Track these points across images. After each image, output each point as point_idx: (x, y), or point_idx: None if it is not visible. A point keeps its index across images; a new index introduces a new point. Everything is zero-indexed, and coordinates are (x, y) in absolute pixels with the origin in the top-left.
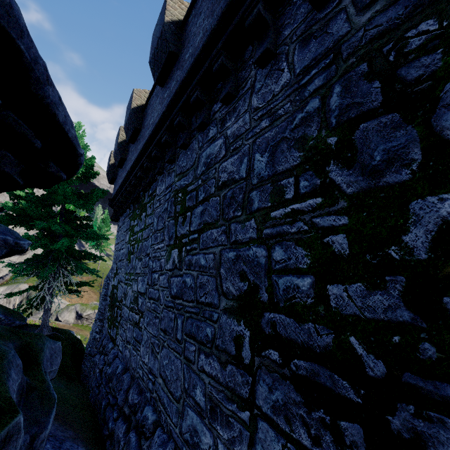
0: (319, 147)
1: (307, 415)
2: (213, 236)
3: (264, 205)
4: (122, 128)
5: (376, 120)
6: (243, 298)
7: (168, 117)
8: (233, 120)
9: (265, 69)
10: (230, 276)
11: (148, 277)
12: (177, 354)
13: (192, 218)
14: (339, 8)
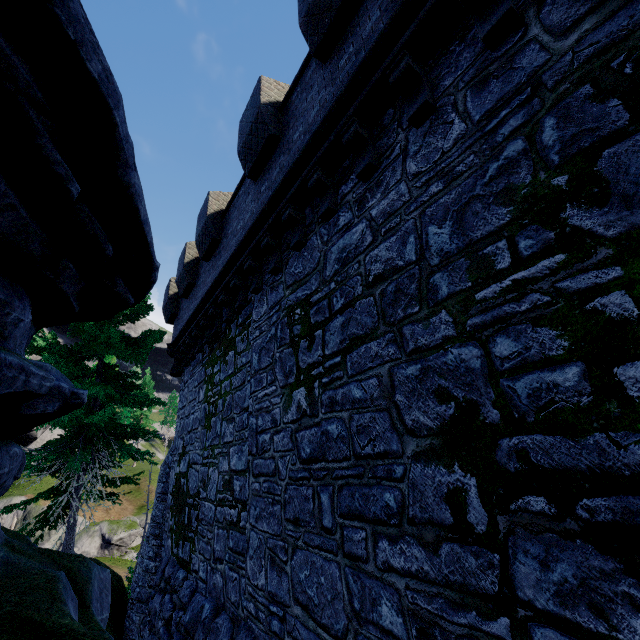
0: (540, 193)
1: (638, 590)
2: (371, 352)
3: (460, 287)
4: (189, 244)
5: (628, 141)
6: (450, 428)
7: (270, 214)
8: (379, 196)
9: (421, 127)
10: (417, 401)
11: (250, 443)
12: (328, 554)
13: (326, 336)
14: (526, 40)
